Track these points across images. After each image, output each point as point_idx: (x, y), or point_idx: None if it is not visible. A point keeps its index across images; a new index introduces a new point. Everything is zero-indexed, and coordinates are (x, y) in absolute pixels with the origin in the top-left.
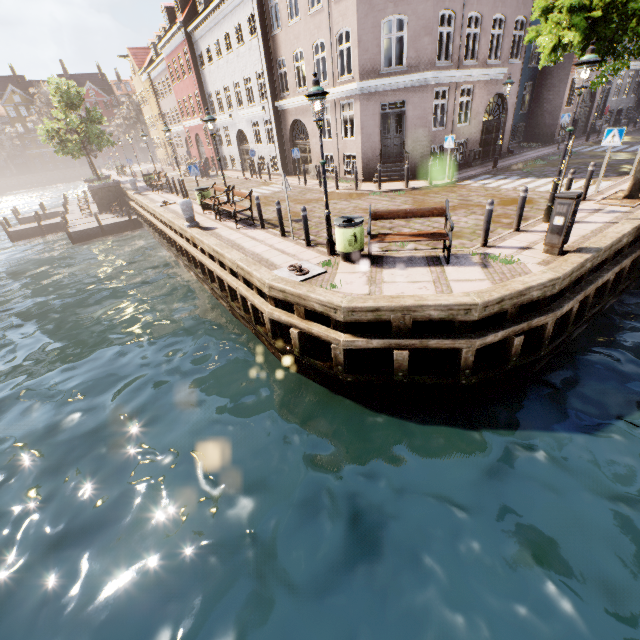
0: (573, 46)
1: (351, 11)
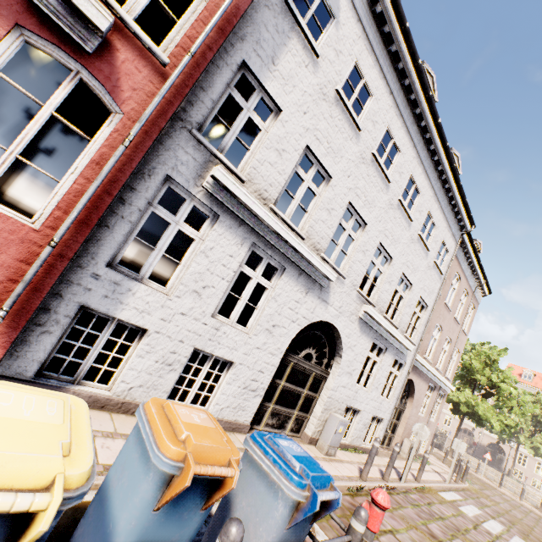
0: (483, 418)
1: (463, 345)
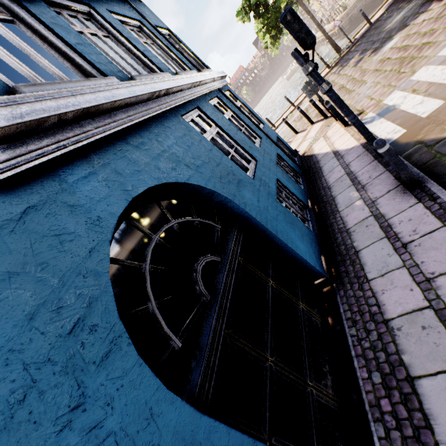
0: None
1: None
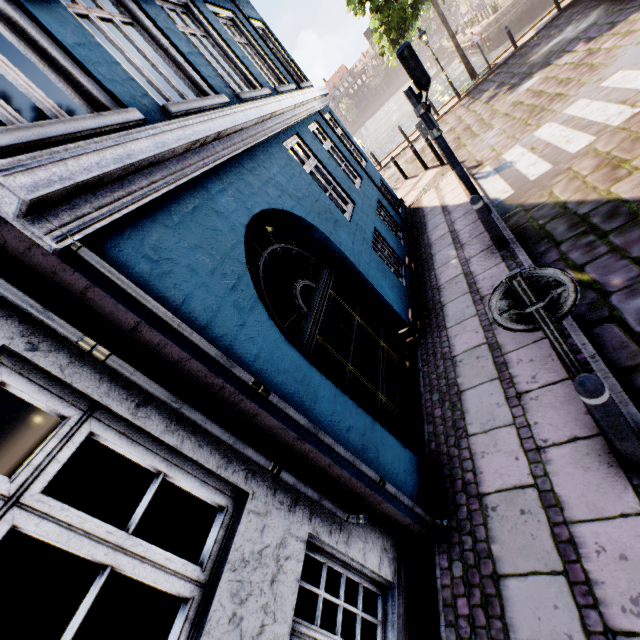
0: None
1: None
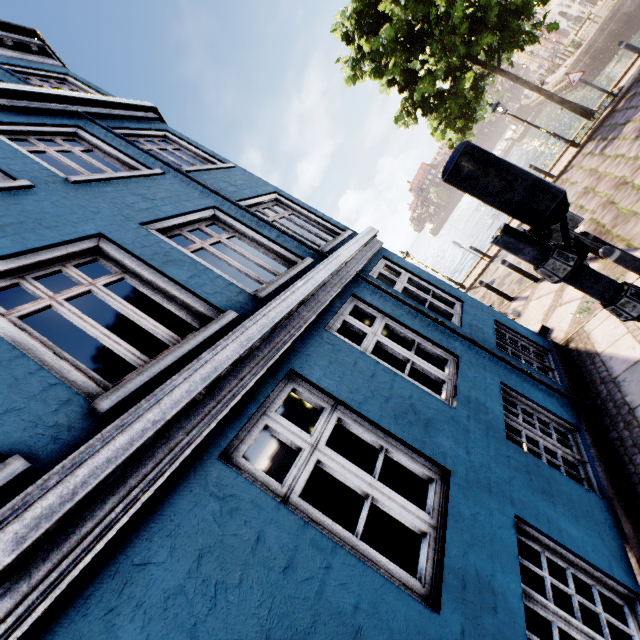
0: None
1: None
